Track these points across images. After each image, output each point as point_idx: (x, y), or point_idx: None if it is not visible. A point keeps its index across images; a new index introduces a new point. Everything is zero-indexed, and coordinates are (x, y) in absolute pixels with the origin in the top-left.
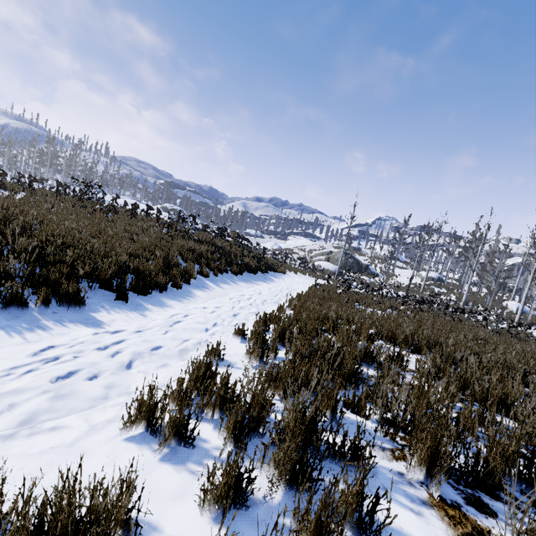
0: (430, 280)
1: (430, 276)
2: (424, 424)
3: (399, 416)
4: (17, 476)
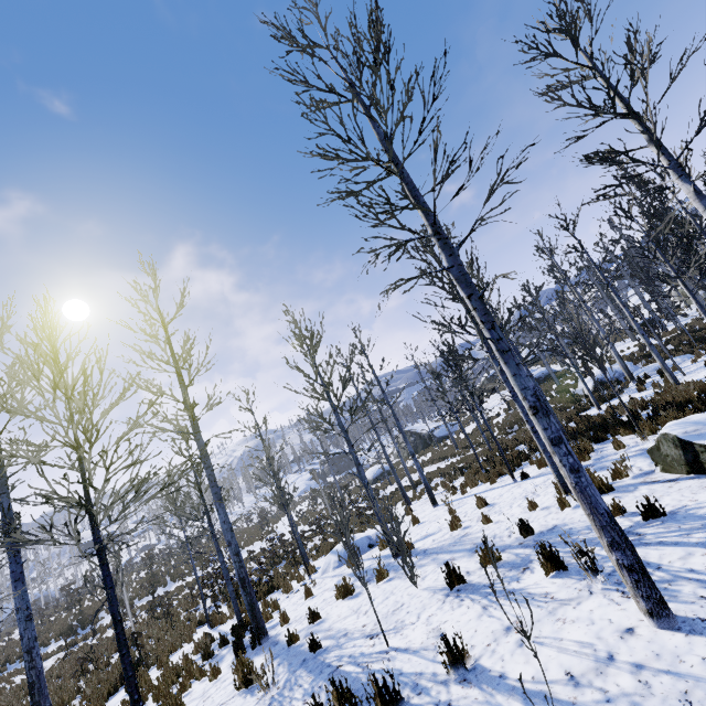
0: None
1: None
2: None
3: None
4: None
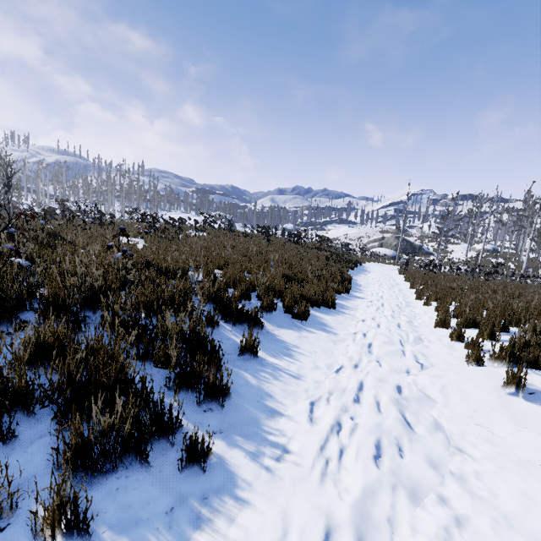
0: (484, 252)
1: (484, 249)
2: (534, 307)
3: (523, 309)
4: (433, 322)
